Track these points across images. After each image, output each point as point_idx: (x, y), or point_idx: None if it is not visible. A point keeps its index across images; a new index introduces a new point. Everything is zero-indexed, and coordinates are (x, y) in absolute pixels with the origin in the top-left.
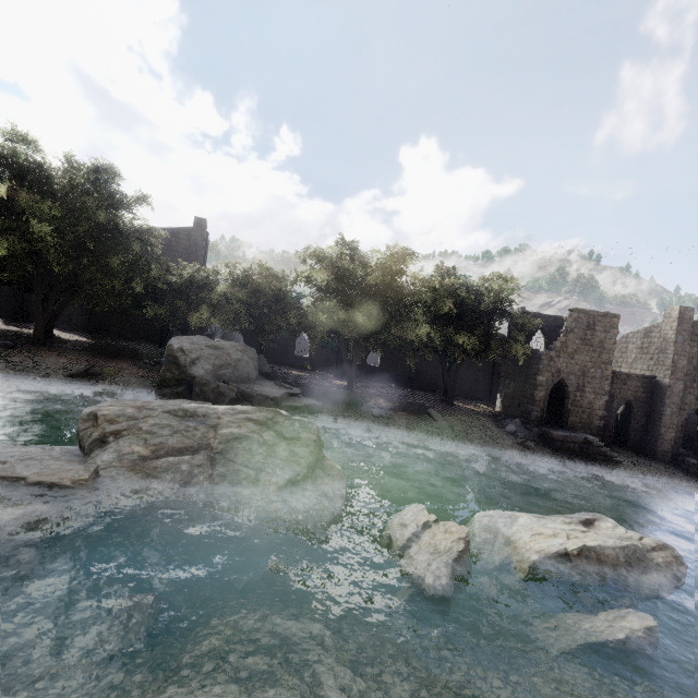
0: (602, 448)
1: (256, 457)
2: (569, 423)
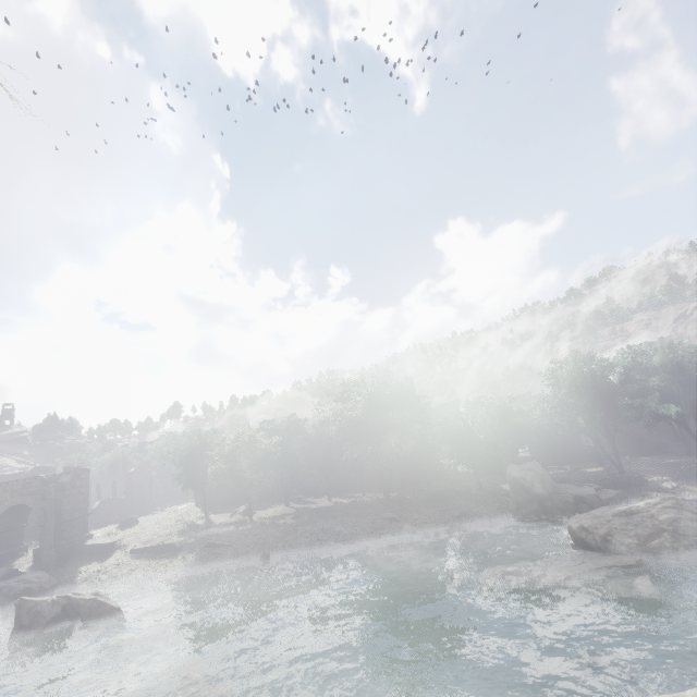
0: None
1: (696, 529)
2: None
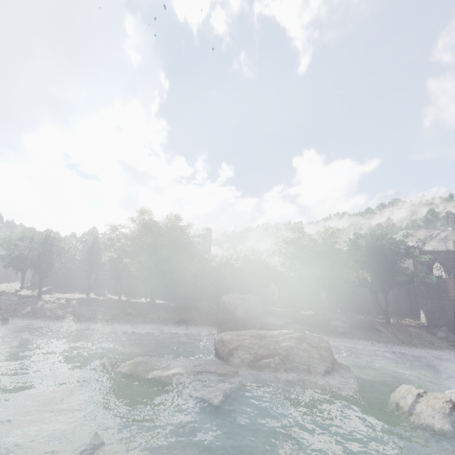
0: None
1: (304, 358)
2: None
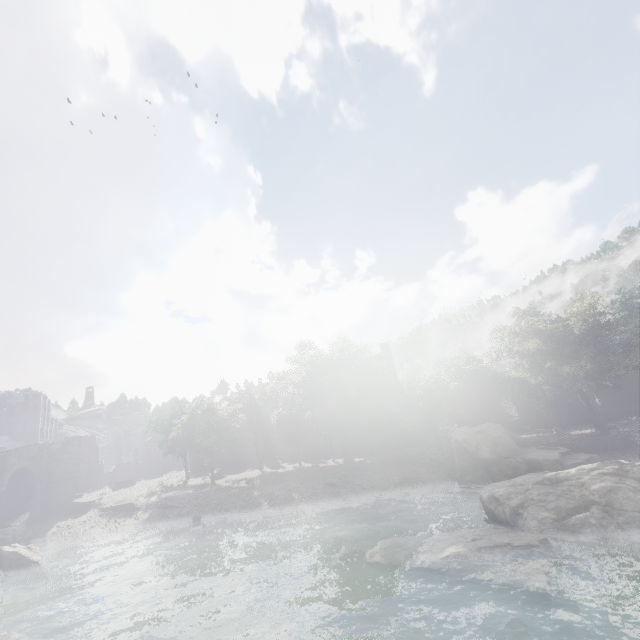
0: None
1: (639, 502)
2: None
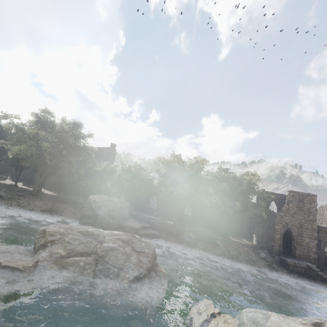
0: (319, 272)
1: (120, 261)
2: (296, 255)
